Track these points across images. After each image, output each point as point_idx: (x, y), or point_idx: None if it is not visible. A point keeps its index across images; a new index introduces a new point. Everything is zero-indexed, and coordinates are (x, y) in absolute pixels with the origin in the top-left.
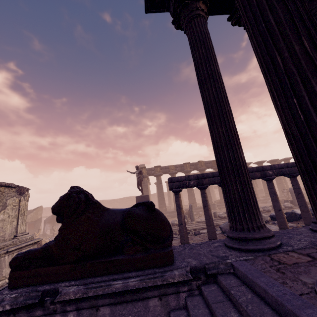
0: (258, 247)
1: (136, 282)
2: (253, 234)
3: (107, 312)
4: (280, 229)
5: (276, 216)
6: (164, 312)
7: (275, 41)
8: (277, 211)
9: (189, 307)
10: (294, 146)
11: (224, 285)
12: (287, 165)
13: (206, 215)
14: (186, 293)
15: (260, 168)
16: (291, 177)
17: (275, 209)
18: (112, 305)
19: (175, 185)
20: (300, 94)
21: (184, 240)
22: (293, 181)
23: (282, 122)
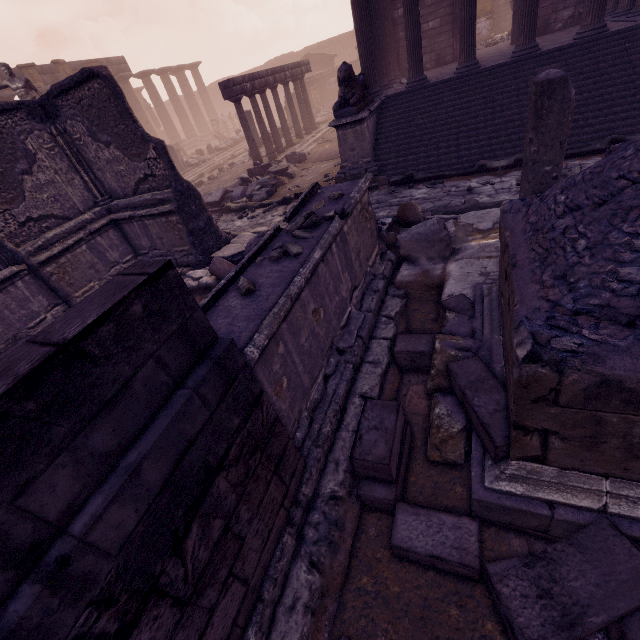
0: (381, 93)
1: (377, 104)
2: (379, 89)
3: (371, 119)
4: (297, 136)
5: (294, 124)
6: (376, 118)
7: (414, 2)
8: (296, 118)
9: (384, 111)
10: (411, 45)
11: (388, 101)
12: (294, 65)
13: (264, 128)
14: (377, 112)
15: (282, 69)
16: (295, 80)
17: (293, 117)
18: (371, 117)
19: (238, 90)
20: (416, 27)
21: (260, 158)
22: (297, 86)
23: (409, 35)
